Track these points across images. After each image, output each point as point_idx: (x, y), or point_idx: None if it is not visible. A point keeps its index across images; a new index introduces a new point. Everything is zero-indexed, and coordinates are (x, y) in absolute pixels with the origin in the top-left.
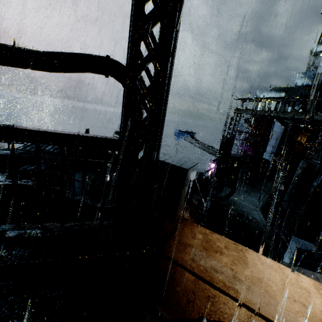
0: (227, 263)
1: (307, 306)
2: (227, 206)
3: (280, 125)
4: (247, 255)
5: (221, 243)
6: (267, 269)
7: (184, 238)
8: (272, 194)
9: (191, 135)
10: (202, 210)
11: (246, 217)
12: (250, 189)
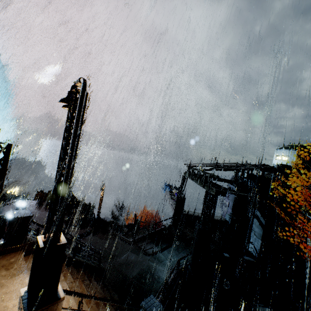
0: (1, 274)
1: (3, 301)
2: (147, 261)
3: (234, 188)
4: (20, 275)
5: (18, 266)
6: (18, 283)
7: (2, 258)
8: (186, 255)
9: (170, 190)
10: (100, 257)
11: (152, 275)
12: (182, 248)
